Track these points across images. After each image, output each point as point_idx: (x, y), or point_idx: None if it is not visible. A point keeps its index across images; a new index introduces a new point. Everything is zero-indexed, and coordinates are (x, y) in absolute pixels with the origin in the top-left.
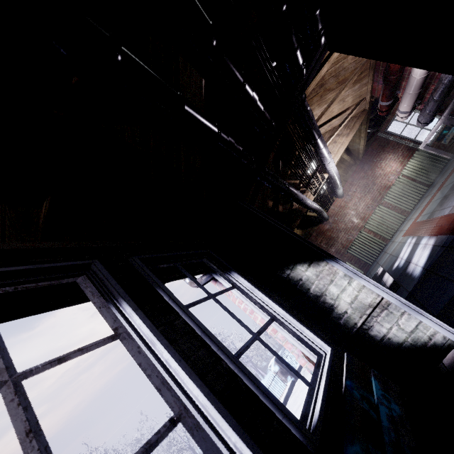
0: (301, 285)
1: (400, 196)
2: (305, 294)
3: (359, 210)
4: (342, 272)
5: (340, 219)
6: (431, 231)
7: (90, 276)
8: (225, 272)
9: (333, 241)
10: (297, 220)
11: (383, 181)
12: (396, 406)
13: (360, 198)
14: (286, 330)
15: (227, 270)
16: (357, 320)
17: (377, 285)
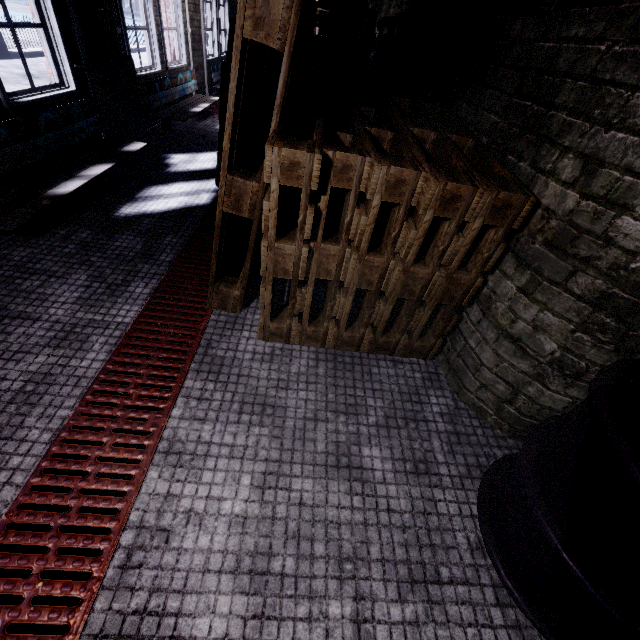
0: None
1: None
2: None
3: None
4: None
5: None
6: None
7: None
8: None
9: None
10: None
11: None
12: None
13: None
14: (224, 37)
15: None
16: None
17: None
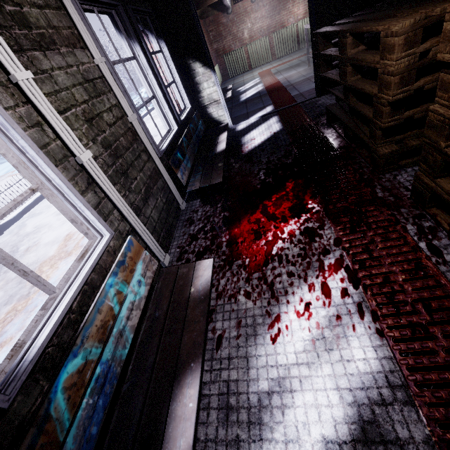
0: (193, 73)
1: (282, 41)
2: (192, 79)
3: (254, 27)
4: (214, 80)
5: (238, 23)
6: (266, 83)
7: (118, 14)
8: (158, 37)
9: (220, 38)
10: (208, 3)
11: (285, 17)
12: (203, 128)
13: (262, 16)
14: (177, 90)
15: (160, 37)
16: (206, 102)
17: (222, 94)
